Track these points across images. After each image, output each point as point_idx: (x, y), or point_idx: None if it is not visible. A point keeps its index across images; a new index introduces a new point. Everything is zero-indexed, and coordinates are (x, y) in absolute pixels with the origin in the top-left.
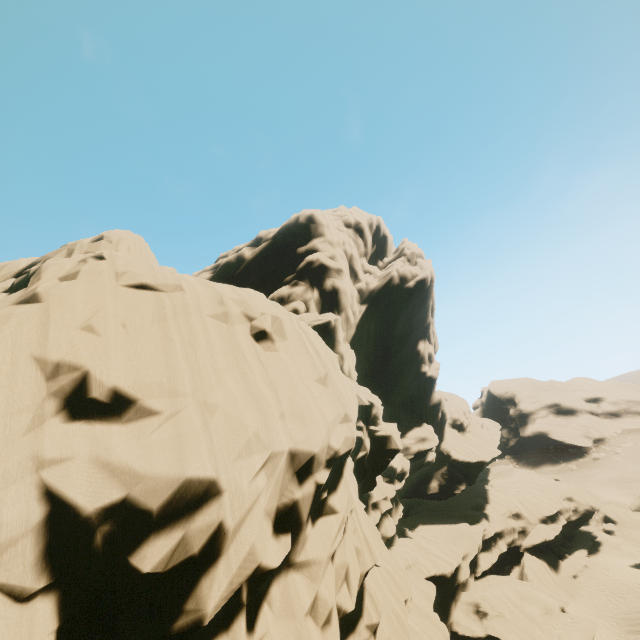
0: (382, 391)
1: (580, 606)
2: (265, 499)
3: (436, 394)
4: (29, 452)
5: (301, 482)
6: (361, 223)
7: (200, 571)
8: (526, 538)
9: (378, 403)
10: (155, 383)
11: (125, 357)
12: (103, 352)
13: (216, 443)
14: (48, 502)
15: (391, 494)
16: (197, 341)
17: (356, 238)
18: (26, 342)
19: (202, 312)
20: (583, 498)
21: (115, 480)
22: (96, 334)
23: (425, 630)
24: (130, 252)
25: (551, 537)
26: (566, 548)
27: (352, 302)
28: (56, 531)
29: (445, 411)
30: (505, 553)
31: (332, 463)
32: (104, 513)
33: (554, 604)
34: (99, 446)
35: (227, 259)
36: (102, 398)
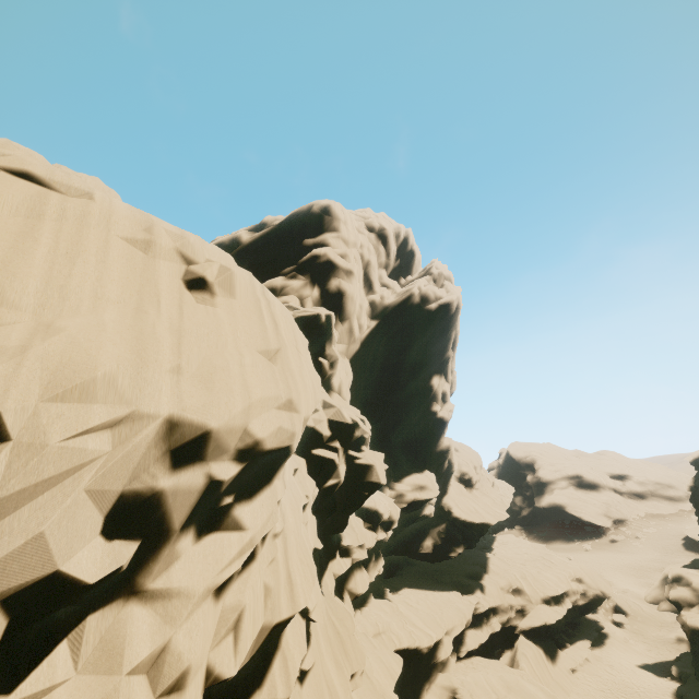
0: (383, 425)
1: None
2: (94, 475)
3: (445, 439)
4: None
5: (177, 466)
6: (386, 229)
7: None
8: (524, 619)
9: (366, 426)
10: None
11: None
12: None
13: (25, 372)
14: None
15: (370, 543)
16: (82, 256)
17: (378, 244)
18: None
19: (111, 230)
20: (594, 581)
21: None
22: None
23: None
24: None
25: (552, 621)
26: (568, 636)
27: (360, 313)
28: None
29: (453, 461)
30: (498, 633)
31: (250, 458)
32: None
33: None
34: None
35: (220, 240)
36: None
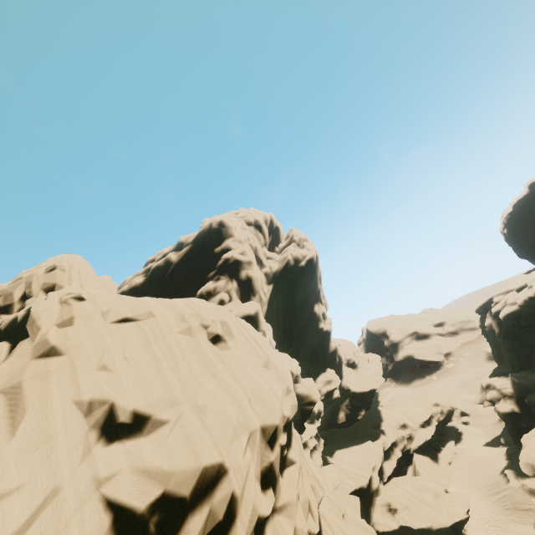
0: (293, 349)
1: (457, 485)
2: (253, 467)
3: (332, 343)
4: (90, 476)
5: (272, 448)
6: (259, 221)
7: (225, 531)
8: (413, 442)
9: (296, 364)
10: (160, 399)
11: (134, 384)
12: (119, 384)
13: (215, 435)
14: (111, 510)
15: (314, 432)
16: (176, 356)
17: (257, 233)
18: (66, 391)
19: (172, 331)
20: (445, 402)
21: (153, 481)
22: (109, 371)
23: (359, 534)
24: (80, 275)
25: (429, 437)
26: (440, 442)
27: (262, 285)
28: (121, 530)
29: (341, 355)
30: (400, 457)
31: (286, 427)
32: (152, 508)
33: (440, 488)
34: (134, 458)
35: (157, 264)
36: (127, 420)
